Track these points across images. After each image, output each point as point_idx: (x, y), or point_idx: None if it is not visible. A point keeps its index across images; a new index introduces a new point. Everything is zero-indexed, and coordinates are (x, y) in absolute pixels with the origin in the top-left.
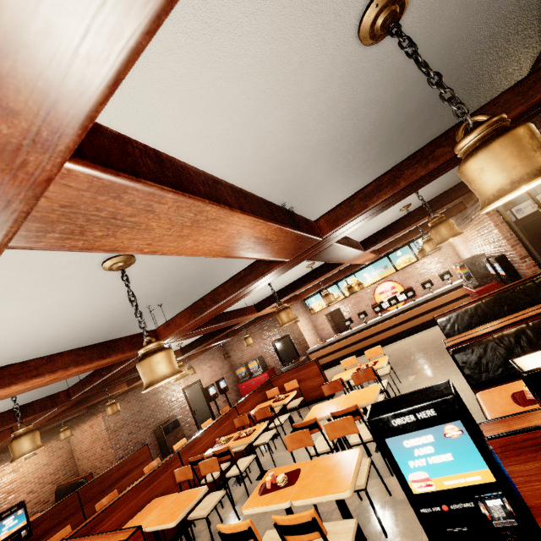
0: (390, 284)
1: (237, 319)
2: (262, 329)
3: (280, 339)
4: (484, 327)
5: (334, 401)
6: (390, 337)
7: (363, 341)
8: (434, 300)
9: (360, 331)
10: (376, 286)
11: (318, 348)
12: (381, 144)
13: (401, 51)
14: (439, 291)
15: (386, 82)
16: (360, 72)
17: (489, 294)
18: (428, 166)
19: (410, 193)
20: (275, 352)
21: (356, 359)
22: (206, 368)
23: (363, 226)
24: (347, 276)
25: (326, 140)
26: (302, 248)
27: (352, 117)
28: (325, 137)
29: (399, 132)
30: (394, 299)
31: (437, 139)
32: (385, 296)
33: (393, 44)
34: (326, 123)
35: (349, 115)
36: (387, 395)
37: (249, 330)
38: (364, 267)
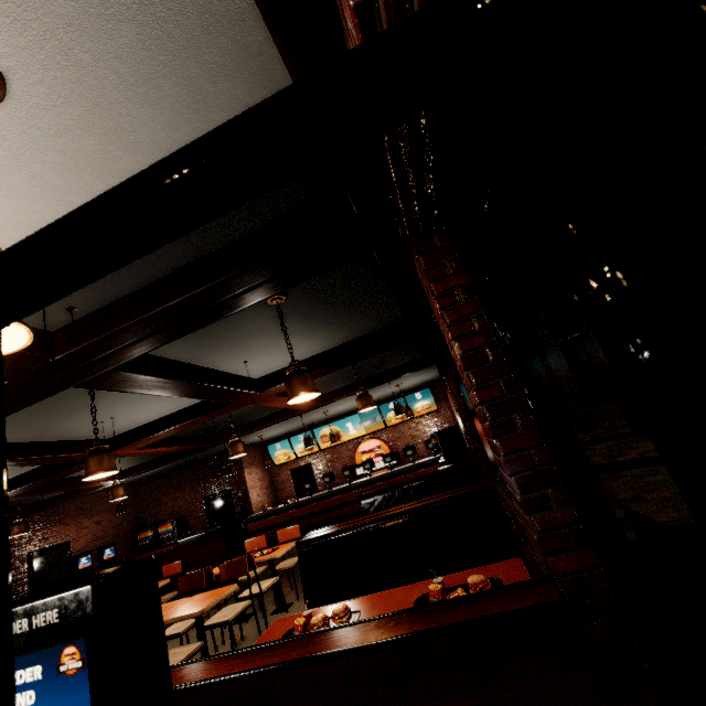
0: (376, 442)
1: (53, 455)
2: (196, 476)
3: (217, 494)
4: (353, 521)
5: (172, 604)
6: (355, 514)
7: (320, 513)
8: (412, 472)
9: (320, 500)
10: (360, 441)
11: (262, 516)
12: (190, 256)
13: (77, 135)
14: (420, 462)
15: (92, 170)
16: (5, 141)
17: (421, 476)
18: (180, 292)
19: (198, 325)
20: (205, 513)
21: (265, 541)
22: (89, 525)
23: (286, 360)
24: (327, 423)
25: (40, 224)
26: (6, 365)
27: (69, 204)
28: (32, 219)
29: (210, 246)
30: (369, 463)
31: (197, 263)
32: (368, 457)
33: (42, 120)
34: (8, 199)
35: (55, 199)
36: (262, 601)
37: (178, 475)
38: (349, 415)
